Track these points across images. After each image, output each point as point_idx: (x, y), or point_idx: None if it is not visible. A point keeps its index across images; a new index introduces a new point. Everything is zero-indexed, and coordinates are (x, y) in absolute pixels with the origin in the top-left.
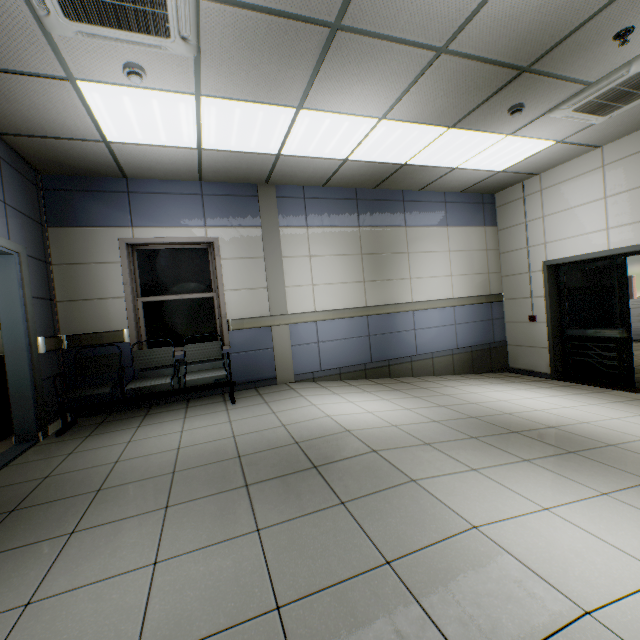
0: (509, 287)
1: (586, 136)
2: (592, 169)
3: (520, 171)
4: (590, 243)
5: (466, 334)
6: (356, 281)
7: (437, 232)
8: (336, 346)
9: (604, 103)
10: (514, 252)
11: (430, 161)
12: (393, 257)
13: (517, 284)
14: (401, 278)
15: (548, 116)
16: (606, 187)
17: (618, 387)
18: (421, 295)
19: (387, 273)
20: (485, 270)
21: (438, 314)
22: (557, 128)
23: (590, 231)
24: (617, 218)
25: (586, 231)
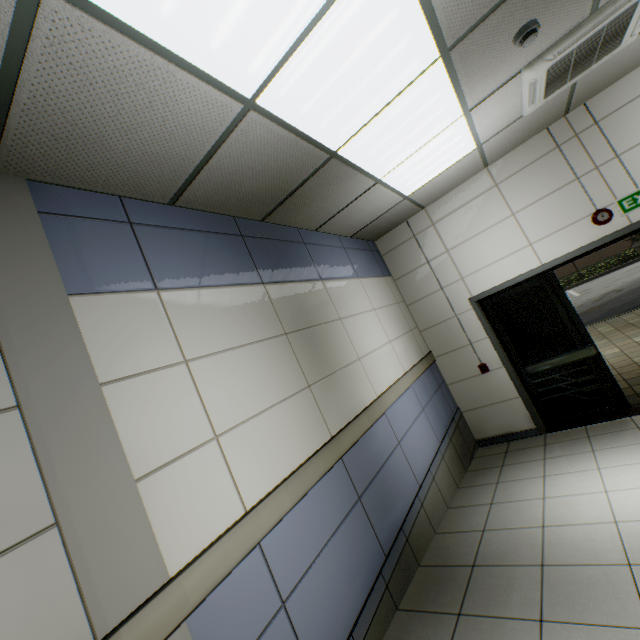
0: (436, 340)
1: (497, 142)
2: (485, 190)
3: (418, 200)
4: (517, 264)
5: (435, 417)
6: (297, 390)
7: (354, 285)
8: (321, 575)
9: (569, 66)
10: (426, 298)
11: (366, 154)
12: (327, 329)
13: (445, 334)
14: (350, 361)
15: (517, 79)
16: (510, 204)
17: (618, 412)
18: (379, 380)
19: (332, 358)
20: (408, 327)
21: (405, 402)
22: (499, 114)
23: (512, 251)
24: (536, 231)
25: (507, 252)
